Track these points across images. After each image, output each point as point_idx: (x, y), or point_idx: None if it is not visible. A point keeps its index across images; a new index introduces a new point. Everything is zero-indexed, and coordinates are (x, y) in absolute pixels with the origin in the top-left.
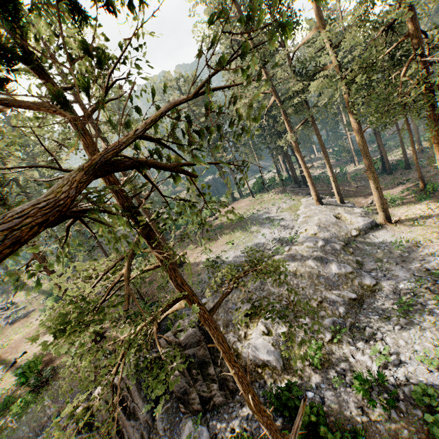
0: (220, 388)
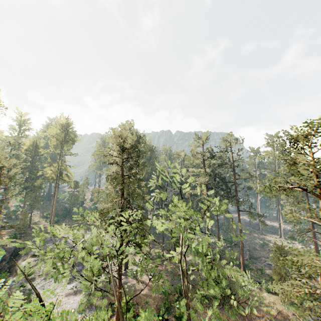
0: (1, 270)
